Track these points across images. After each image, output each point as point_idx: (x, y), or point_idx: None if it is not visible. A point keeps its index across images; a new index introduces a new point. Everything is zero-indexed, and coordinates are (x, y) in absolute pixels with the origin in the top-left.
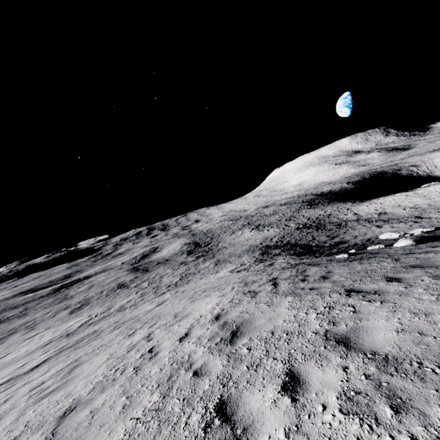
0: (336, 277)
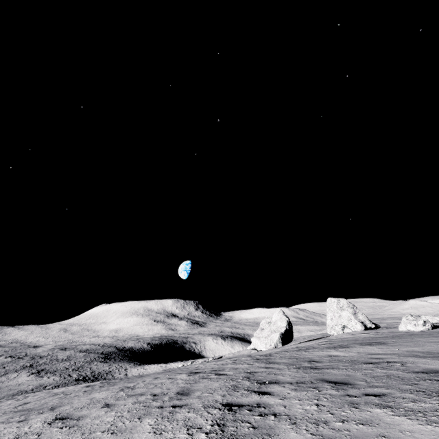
0: None
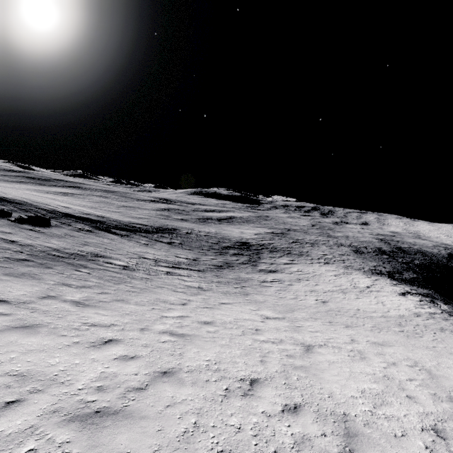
0: None
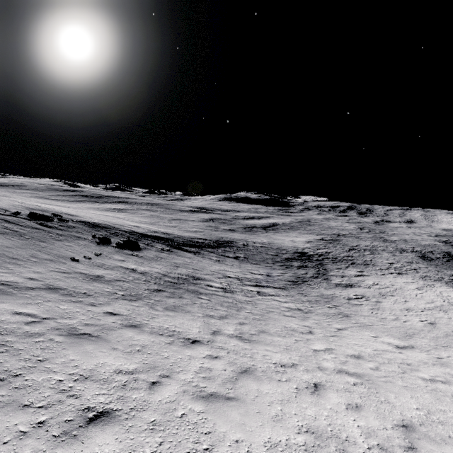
0: (9, 202)
